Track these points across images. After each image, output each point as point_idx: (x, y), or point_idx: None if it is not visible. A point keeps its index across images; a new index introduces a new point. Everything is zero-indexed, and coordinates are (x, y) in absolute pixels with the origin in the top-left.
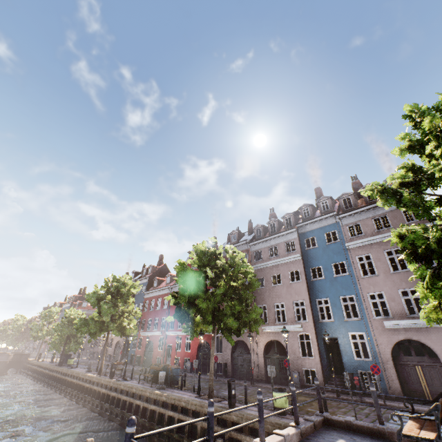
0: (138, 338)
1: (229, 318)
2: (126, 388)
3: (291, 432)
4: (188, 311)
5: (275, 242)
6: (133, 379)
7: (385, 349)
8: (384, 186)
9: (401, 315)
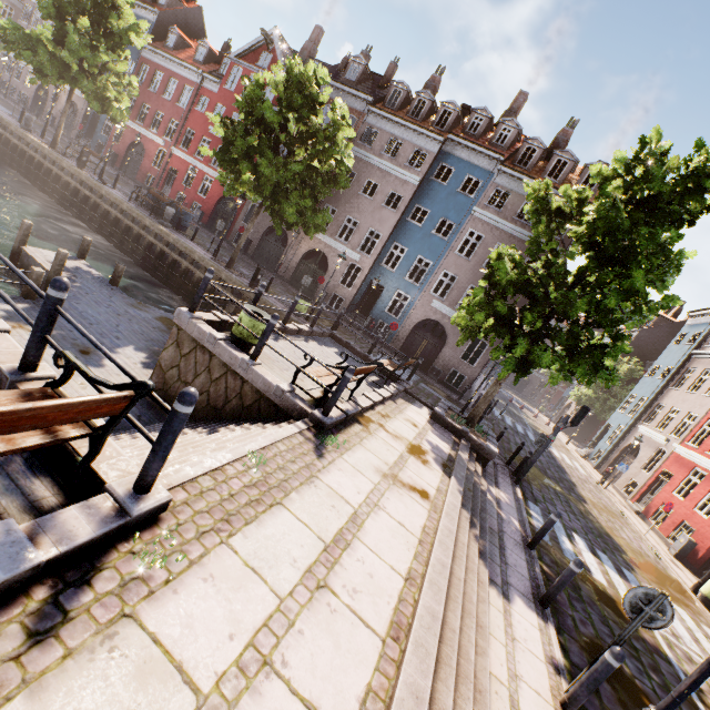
0: None
1: (291, 208)
2: (112, 198)
3: (305, 329)
4: (241, 164)
5: (404, 136)
6: (117, 190)
7: (415, 318)
8: (547, 196)
9: (452, 304)
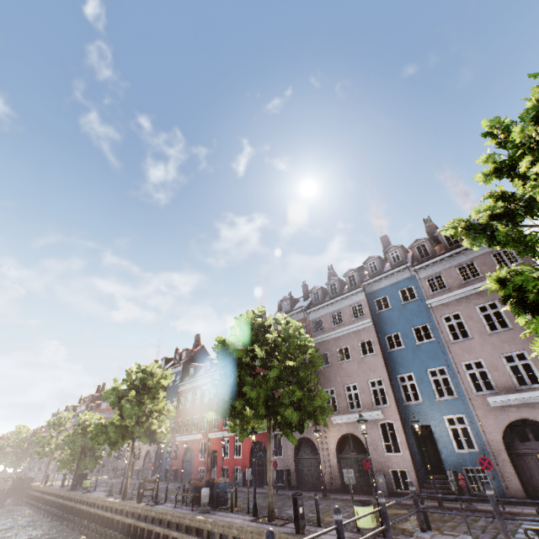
0: (173, 444)
1: (288, 409)
2: (159, 515)
3: None
4: (234, 404)
5: (337, 307)
6: (168, 501)
7: (493, 434)
8: (469, 222)
9: (509, 387)
